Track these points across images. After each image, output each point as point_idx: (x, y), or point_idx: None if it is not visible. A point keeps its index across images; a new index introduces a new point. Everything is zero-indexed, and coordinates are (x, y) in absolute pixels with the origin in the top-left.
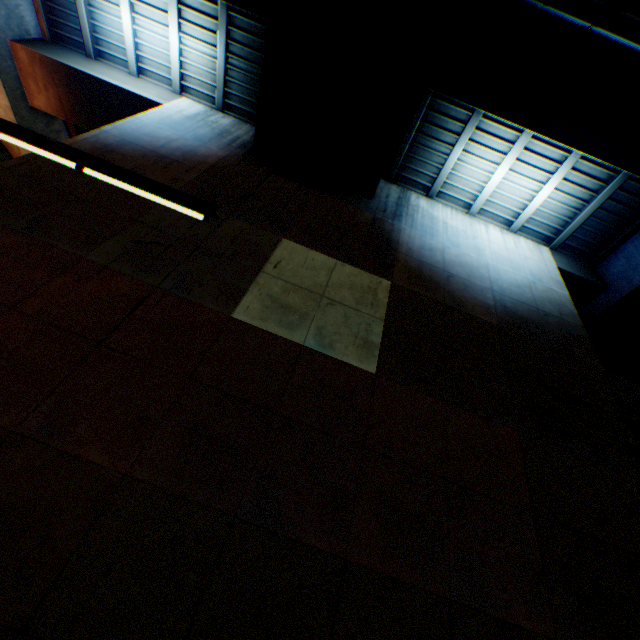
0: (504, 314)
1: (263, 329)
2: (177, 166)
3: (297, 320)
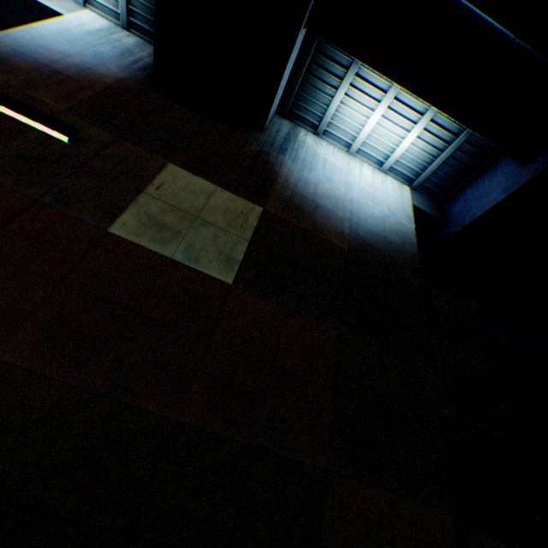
0: (355, 241)
1: (137, 243)
2: (71, 83)
3: (170, 237)
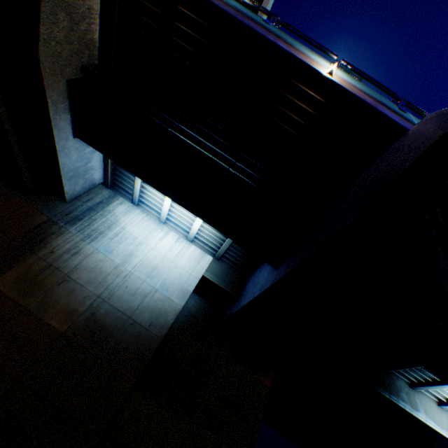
0: (85, 321)
1: None
2: None
3: None
